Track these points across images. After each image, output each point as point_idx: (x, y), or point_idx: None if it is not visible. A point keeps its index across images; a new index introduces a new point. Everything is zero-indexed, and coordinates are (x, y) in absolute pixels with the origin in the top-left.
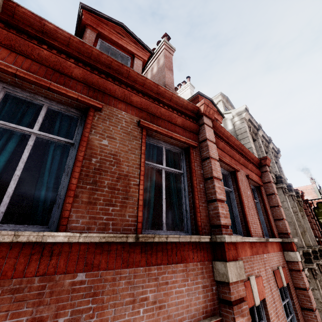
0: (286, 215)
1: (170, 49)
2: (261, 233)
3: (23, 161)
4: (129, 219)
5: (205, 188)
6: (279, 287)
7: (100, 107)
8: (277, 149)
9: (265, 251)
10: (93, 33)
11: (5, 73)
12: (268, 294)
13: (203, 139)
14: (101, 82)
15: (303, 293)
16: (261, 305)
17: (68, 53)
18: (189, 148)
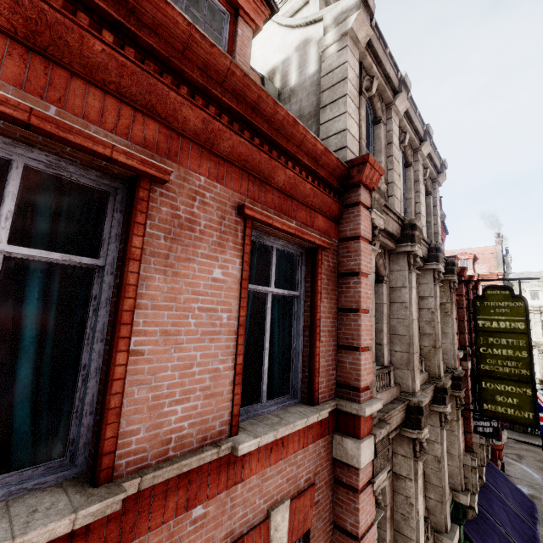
0: (399, 319)
1: None
2: (226, 422)
3: None
4: None
5: None
6: None
7: None
8: (441, 161)
9: (209, 492)
10: None
11: None
12: None
13: None
14: None
15: None
16: None
17: None
18: None
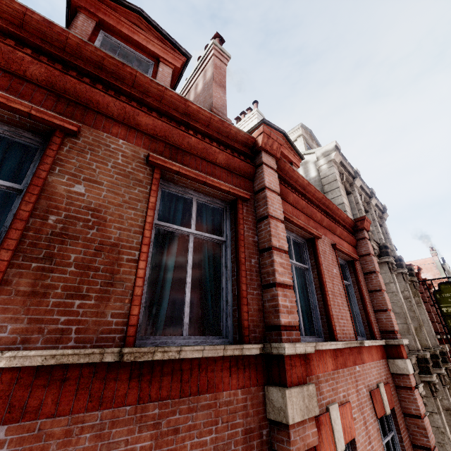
0: (393, 303)
1: (222, 56)
2: (353, 333)
3: None
4: (111, 321)
5: (260, 266)
6: (379, 416)
7: (74, 129)
8: (382, 206)
9: (358, 361)
10: (90, 21)
11: None
12: (361, 430)
13: (260, 187)
14: (81, 89)
15: (415, 422)
16: (348, 449)
17: (22, 38)
18: (237, 202)
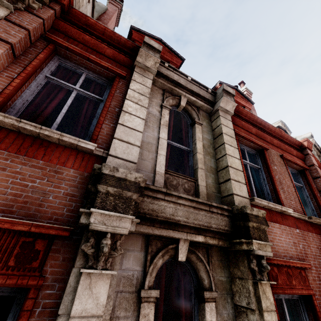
0: None
1: (249, 93)
2: None
3: (251, 177)
4: (300, 209)
5: None
6: None
7: (269, 149)
8: None
9: None
10: None
11: (239, 136)
12: None
13: (310, 164)
14: (262, 134)
15: None
16: None
17: (247, 120)
18: (304, 170)
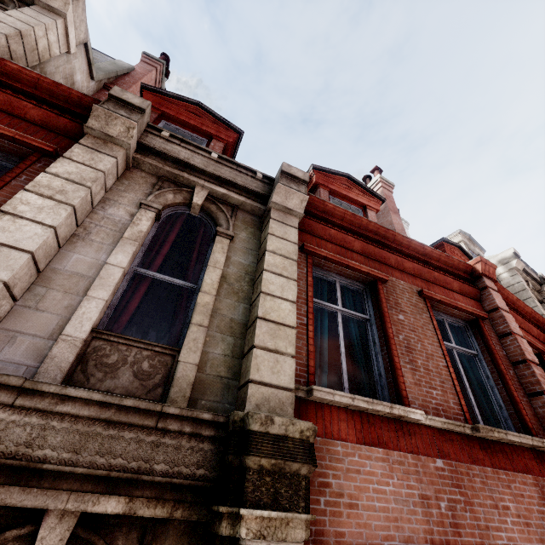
0: None
1: (388, 186)
2: None
3: (342, 339)
4: (454, 407)
5: (517, 376)
6: None
7: (387, 279)
8: None
9: None
10: (326, 192)
11: (317, 256)
12: None
13: (492, 307)
14: (376, 251)
15: None
16: None
17: (344, 227)
18: (478, 321)
